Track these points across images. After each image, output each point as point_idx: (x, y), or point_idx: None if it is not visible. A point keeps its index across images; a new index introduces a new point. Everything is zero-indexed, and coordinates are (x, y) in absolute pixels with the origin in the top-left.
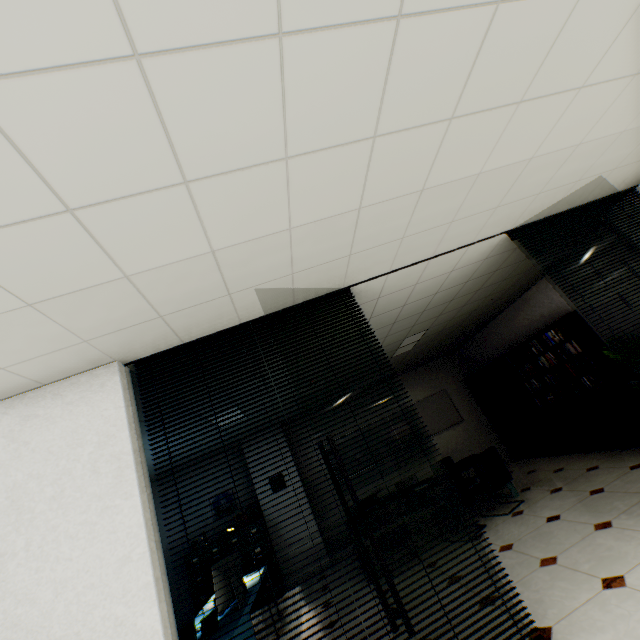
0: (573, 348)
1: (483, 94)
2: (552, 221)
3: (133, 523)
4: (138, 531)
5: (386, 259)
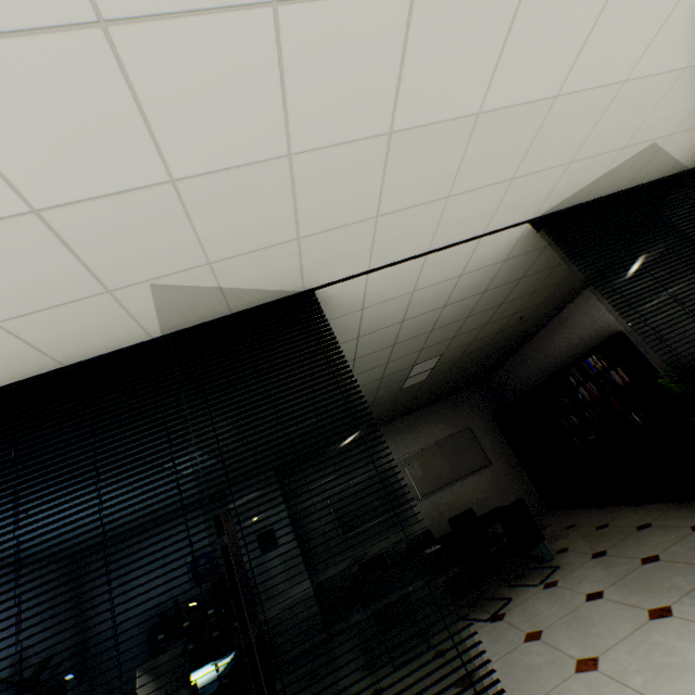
0: (619, 377)
1: None
2: (590, 208)
3: None
4: None
5: (359, 250)
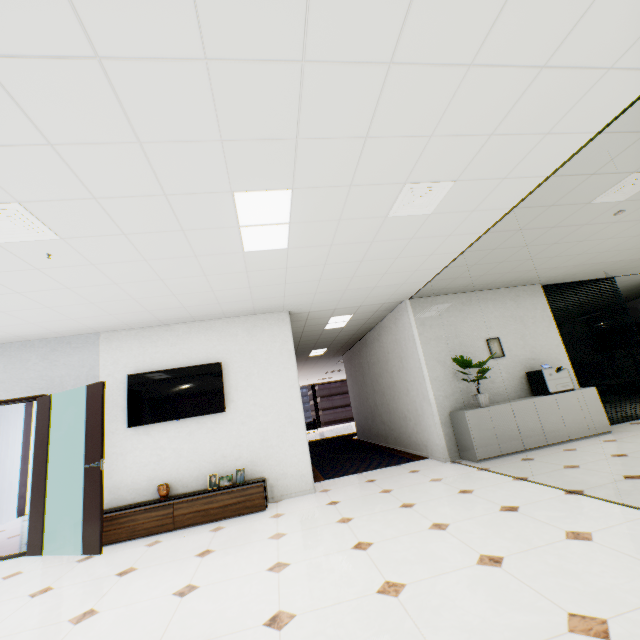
0: None
1: None
2: None
3: (557, 337)
4: (559, 339)
5: (638, 270)
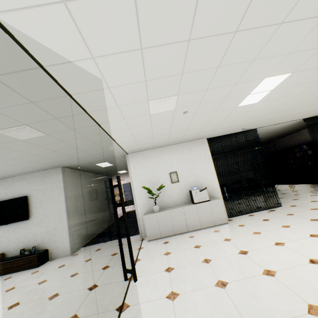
0: (309, 152)
1: (309, 104)
2: None
3: (212, 168)
4: (213, 169)
5: (269, 124)
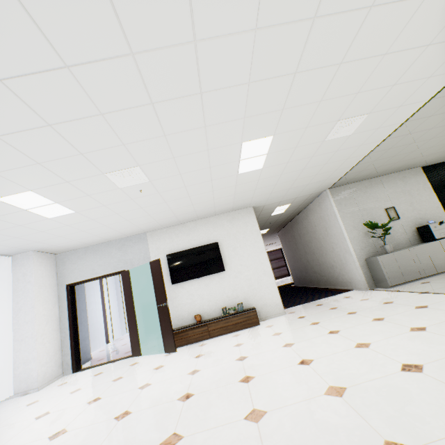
0: None
1: None
2: None
3: (436, 201)
4: (438, 203)
5: None
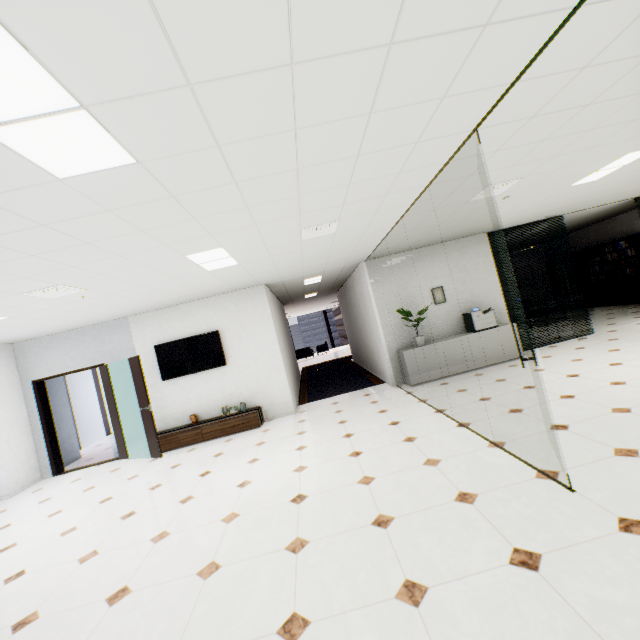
0: (630, 253)
1: None
2: None
3: (495, 280)
4: (497, 282)
5: (584, 207)
